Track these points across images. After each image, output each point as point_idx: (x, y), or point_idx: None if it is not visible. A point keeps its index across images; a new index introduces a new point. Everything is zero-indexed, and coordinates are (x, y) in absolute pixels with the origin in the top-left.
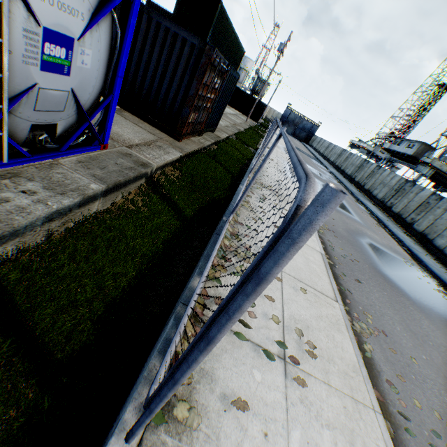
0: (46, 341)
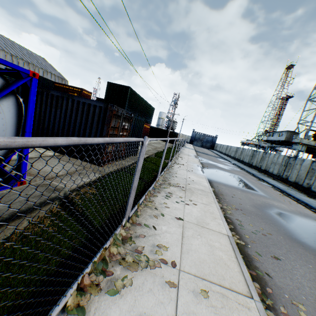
0: None
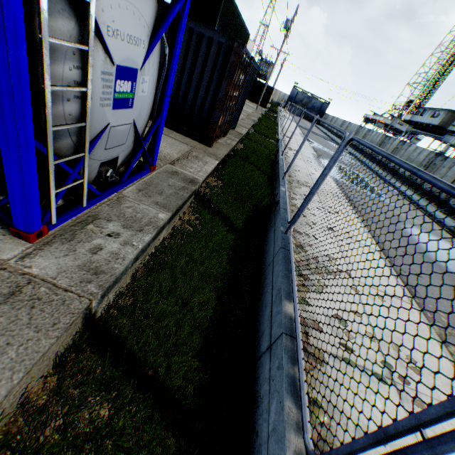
0: (168, 387)
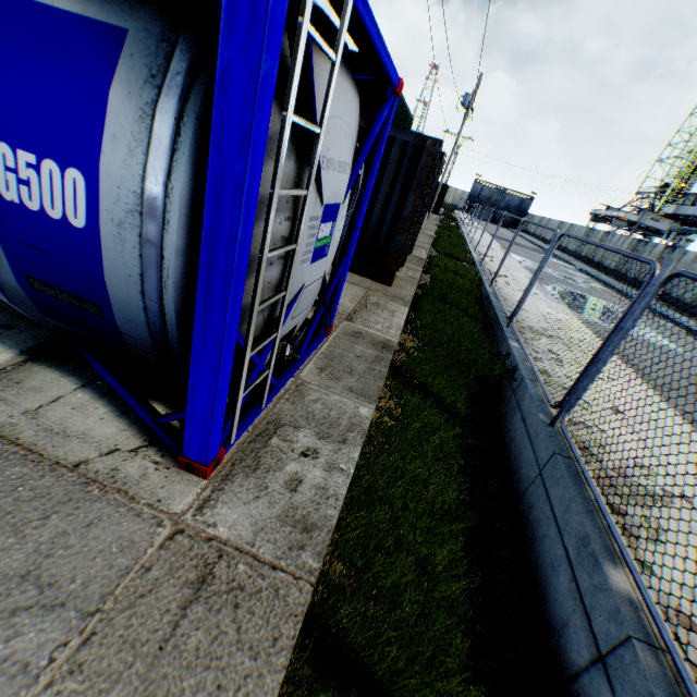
0: None
